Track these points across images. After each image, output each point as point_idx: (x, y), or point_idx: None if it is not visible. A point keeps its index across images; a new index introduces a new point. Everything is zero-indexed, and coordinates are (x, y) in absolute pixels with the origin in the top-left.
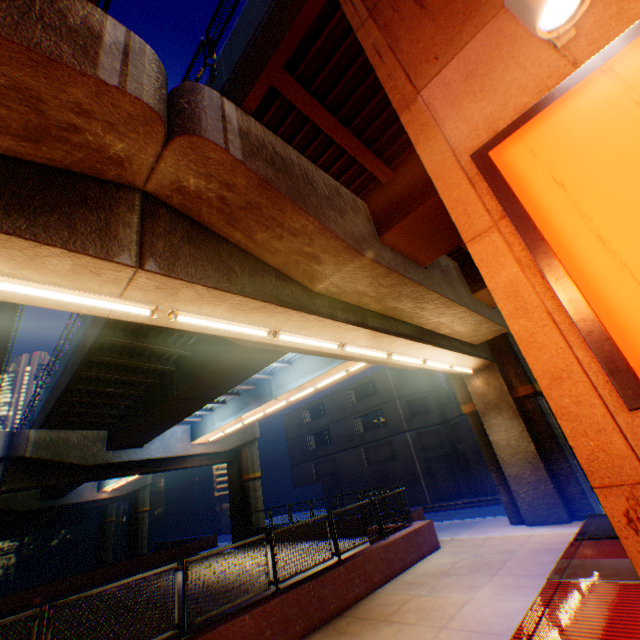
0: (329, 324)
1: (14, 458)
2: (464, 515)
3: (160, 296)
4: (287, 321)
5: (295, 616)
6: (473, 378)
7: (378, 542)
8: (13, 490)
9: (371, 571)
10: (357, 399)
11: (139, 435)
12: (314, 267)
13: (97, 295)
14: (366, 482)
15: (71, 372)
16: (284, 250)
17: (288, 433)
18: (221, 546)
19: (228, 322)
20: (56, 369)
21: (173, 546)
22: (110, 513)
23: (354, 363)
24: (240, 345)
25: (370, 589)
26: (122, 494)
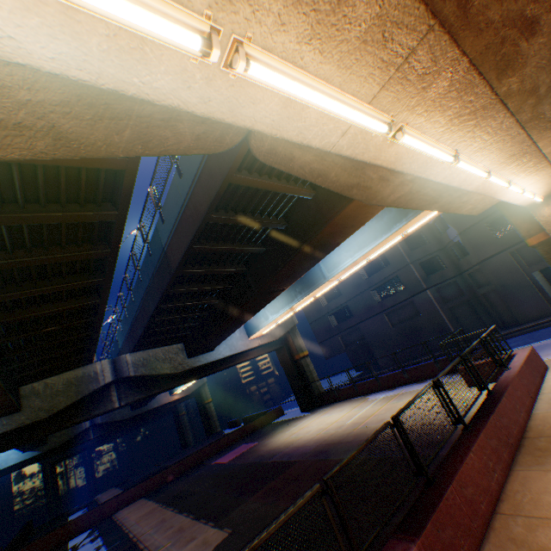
0: (507, 136)
1: (121, 380)
2: (516, 343)
3: (408, 95)
4: (478, 135)
5: (498, 446)
6: (541, 208)
7: (506, 373)
8: (128, 404)
9: (520, 397)
10: (368, 274)
11: (214, 340)
12: (518, 47)
13: (351, 100)
14: (394, 341)
15: (157, 294)
16: (496, 22)
17: (309, 318)
18: (289, 414)
19: (431, 144)
20: (130, 300)
21: (252, 421)
22: (180, 410)
23: (412, 224)
24: (333, 219)
25: (527, 412)
26: (189, 394)
